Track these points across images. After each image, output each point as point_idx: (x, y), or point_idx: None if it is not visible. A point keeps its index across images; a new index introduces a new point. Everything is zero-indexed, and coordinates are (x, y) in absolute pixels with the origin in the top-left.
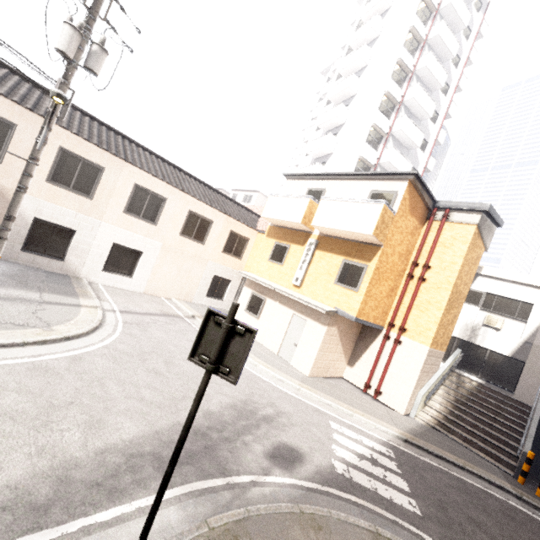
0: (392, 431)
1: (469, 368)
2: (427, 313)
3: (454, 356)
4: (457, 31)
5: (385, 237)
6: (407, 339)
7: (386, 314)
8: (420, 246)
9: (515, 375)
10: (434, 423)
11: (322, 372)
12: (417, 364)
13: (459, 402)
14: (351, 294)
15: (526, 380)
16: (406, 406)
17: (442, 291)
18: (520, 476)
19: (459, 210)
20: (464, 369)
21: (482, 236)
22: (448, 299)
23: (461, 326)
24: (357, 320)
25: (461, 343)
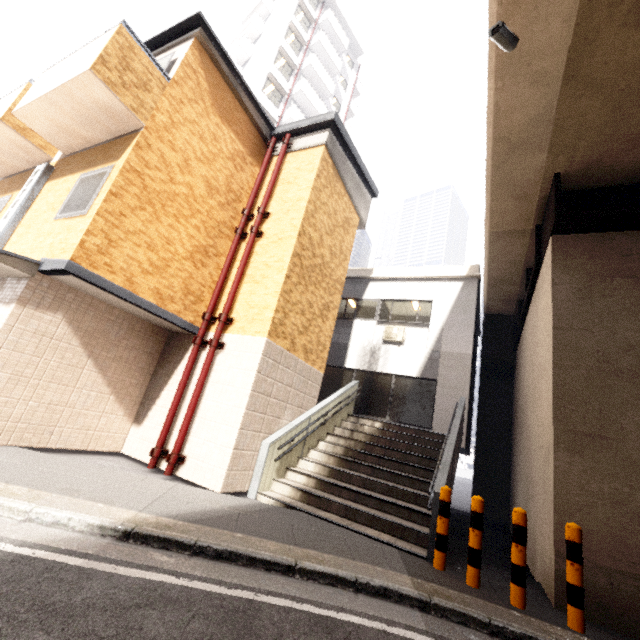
0: (95, 517)
1: (375, 410)
2: (264, 282)
3: (346, 388)
4: (332, 75)
5: (146, 111)
6: (235, 335)
7: (199, 300)
8: (254, 188)
9: (429, 401)
10: (295, 498)
11: (23, 433)
12: (247, 376)
13: (350, 452)
14: (75, 223)
15: (443, 404)
16: (225, 469)
17: (285, 242)
18: (435, 550)
19: (303, 133)
20: (369, 413)
21: (345, 184)
22: (294, 251)
23: (358, 351)
24: (80, 271)
25: (361, 377)
